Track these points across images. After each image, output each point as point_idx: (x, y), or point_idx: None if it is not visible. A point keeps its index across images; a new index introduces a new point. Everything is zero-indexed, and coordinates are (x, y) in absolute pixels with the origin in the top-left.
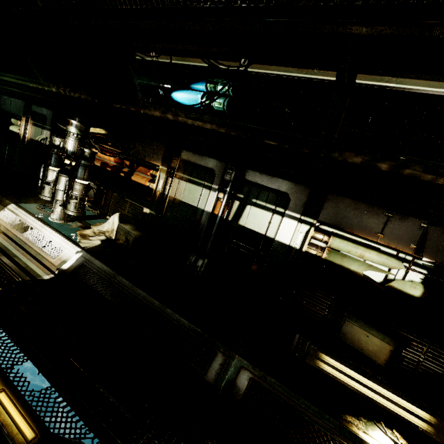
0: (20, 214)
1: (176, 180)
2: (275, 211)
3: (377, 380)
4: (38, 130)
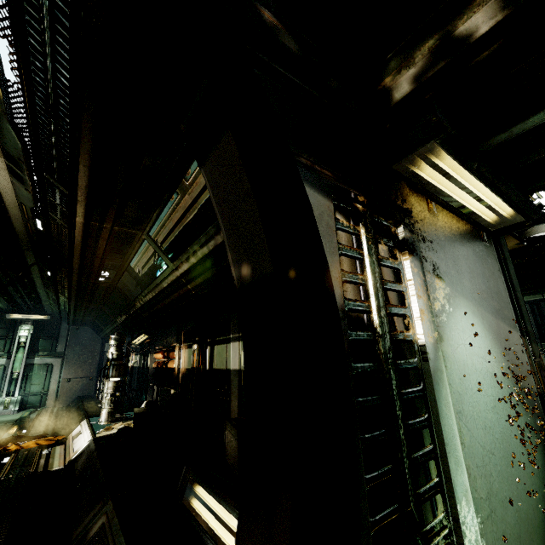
0: (83, 425)
1: (183, 351)
2: (227, 340)
3: (223, 501)
4: (136, 357)
